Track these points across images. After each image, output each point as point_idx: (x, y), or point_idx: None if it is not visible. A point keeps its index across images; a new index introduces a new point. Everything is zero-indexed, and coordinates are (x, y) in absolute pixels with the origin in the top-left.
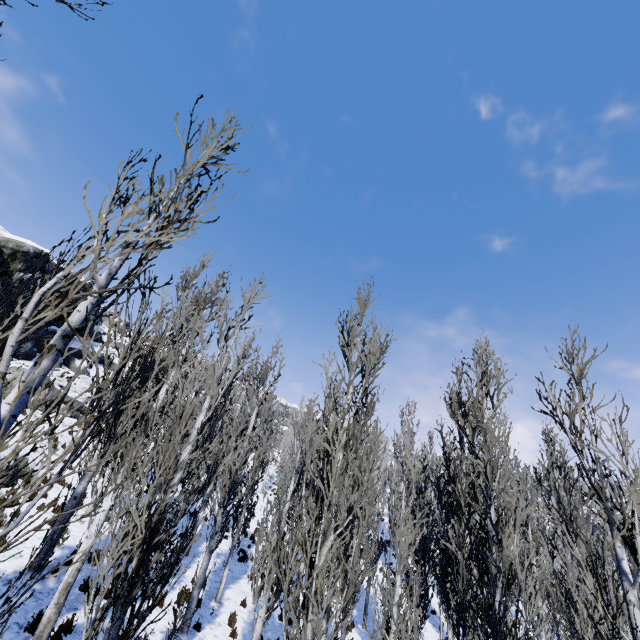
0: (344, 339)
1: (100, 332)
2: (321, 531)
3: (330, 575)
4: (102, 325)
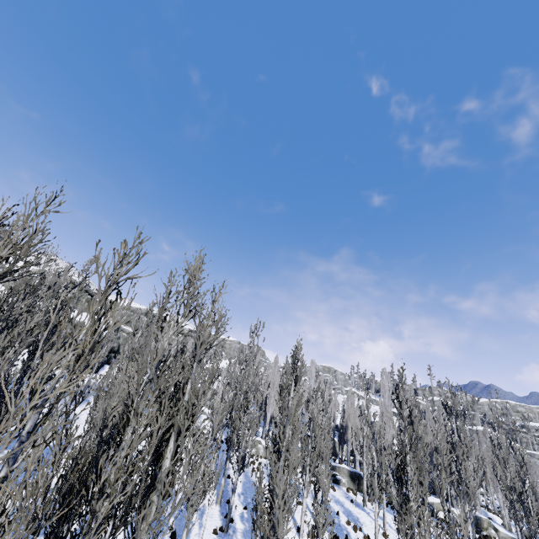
0: None
1: None
2: None
3: None
4: None
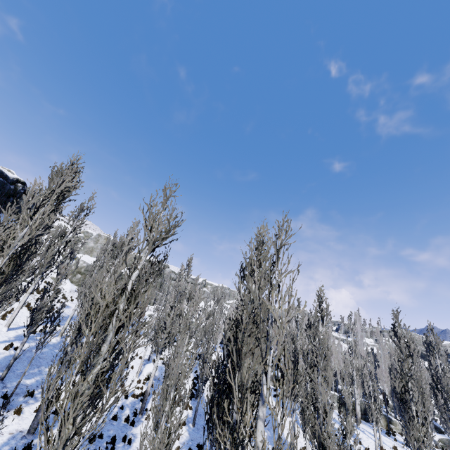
0: (144, 219)
1: None
2: (79, 362)
3: (78, 395)
4: None
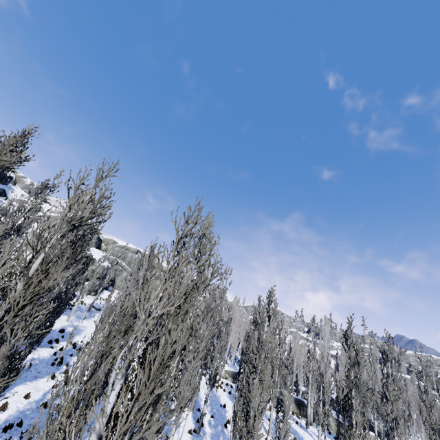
0: (68, 195)
1: (4, 189)
2: None
3: None
4: (15, 185)
